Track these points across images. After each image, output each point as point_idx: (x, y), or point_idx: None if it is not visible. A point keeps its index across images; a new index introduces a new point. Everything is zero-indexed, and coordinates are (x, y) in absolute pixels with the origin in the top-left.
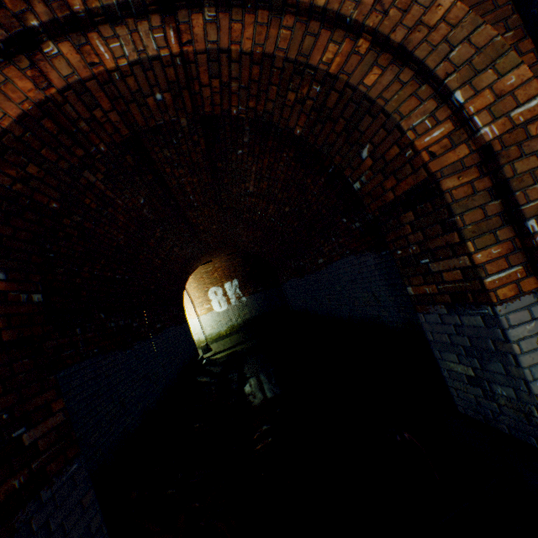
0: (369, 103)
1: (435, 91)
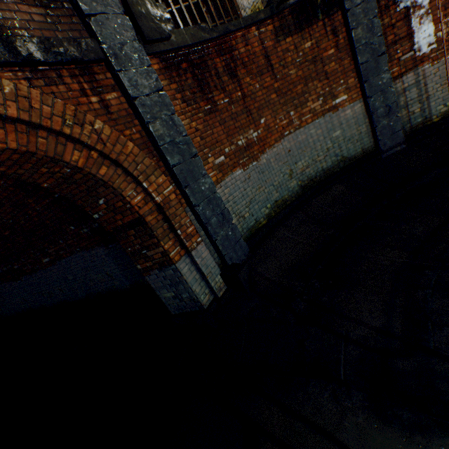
0: (104, 182)
1: (134, 179)
